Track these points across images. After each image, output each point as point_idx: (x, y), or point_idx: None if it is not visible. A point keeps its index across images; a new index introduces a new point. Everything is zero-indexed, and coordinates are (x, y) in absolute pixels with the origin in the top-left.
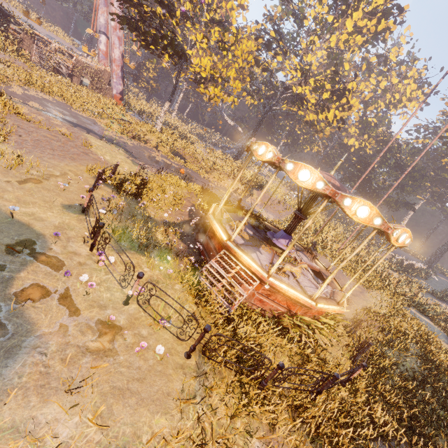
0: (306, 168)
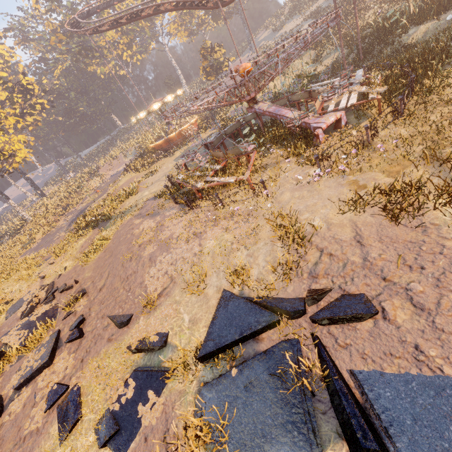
0: (168, 97)
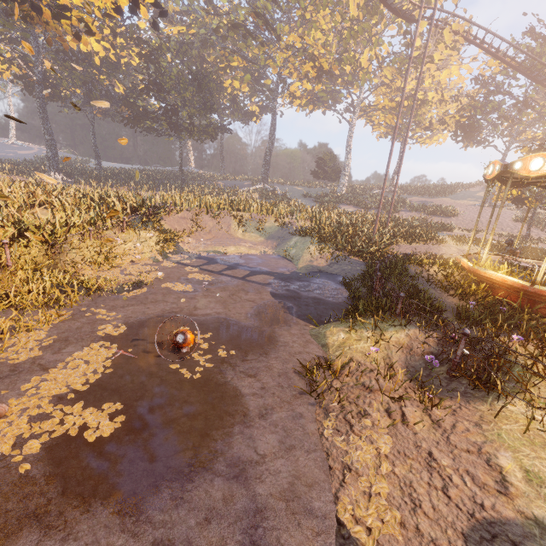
0: None
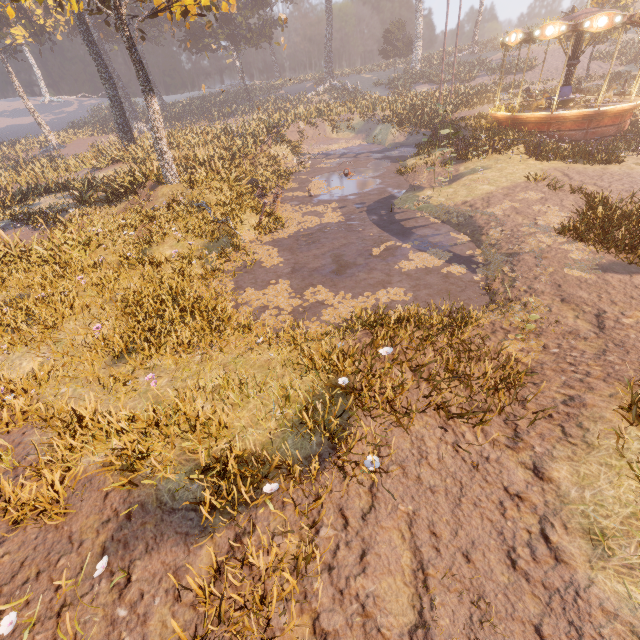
0: None
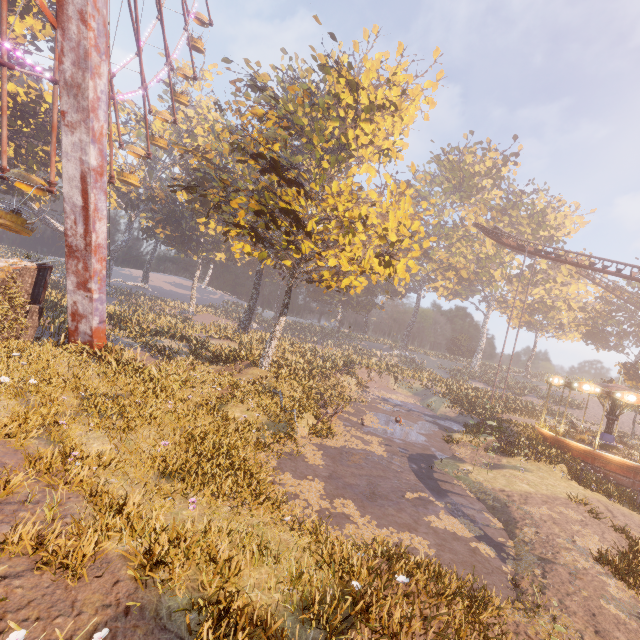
0: None
